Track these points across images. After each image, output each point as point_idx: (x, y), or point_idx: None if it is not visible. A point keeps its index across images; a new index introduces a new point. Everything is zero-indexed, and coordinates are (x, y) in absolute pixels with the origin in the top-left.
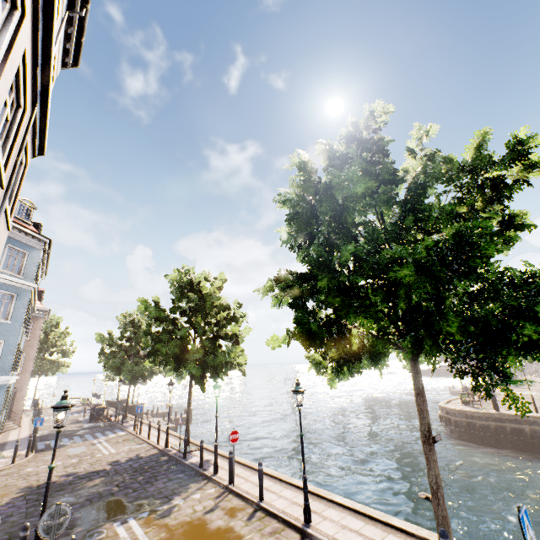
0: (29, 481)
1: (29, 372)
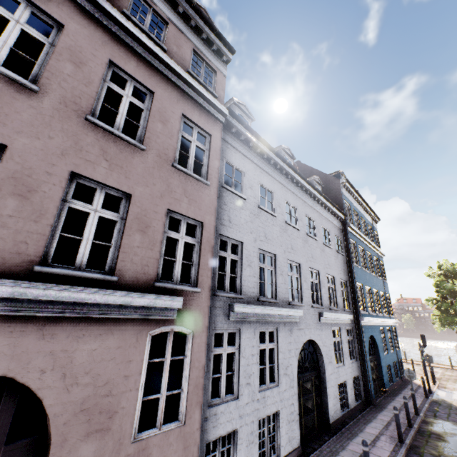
0: None
1: None
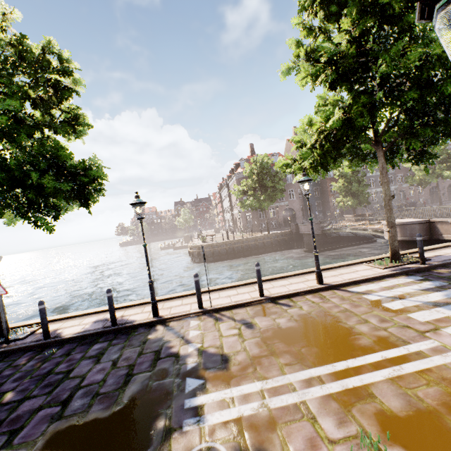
0: None
1: None
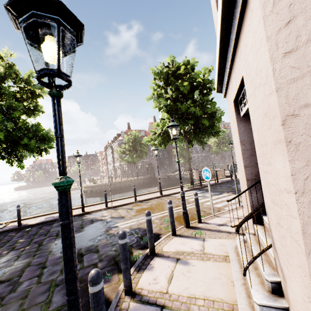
0: None
1: None
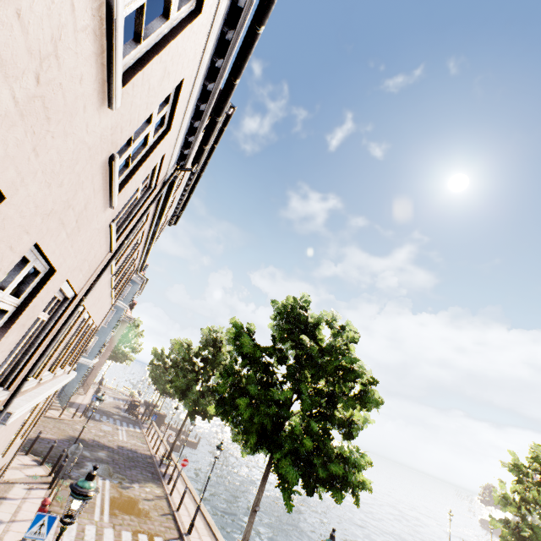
0: (75, 433)
1: (105, 358)
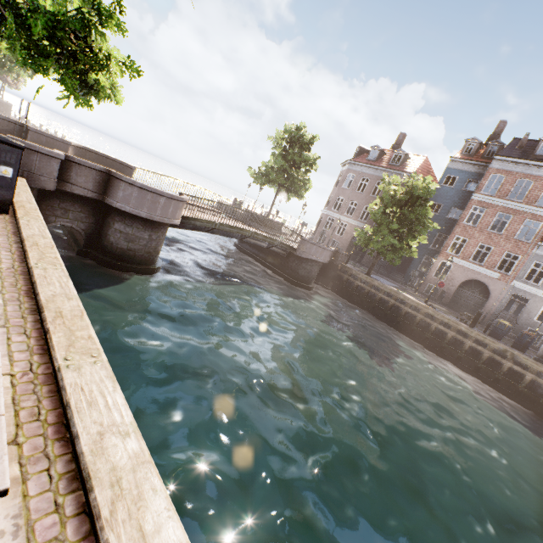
0: None
1: None
